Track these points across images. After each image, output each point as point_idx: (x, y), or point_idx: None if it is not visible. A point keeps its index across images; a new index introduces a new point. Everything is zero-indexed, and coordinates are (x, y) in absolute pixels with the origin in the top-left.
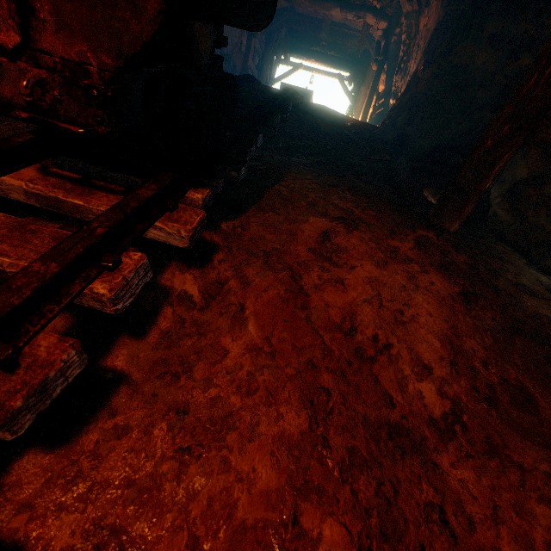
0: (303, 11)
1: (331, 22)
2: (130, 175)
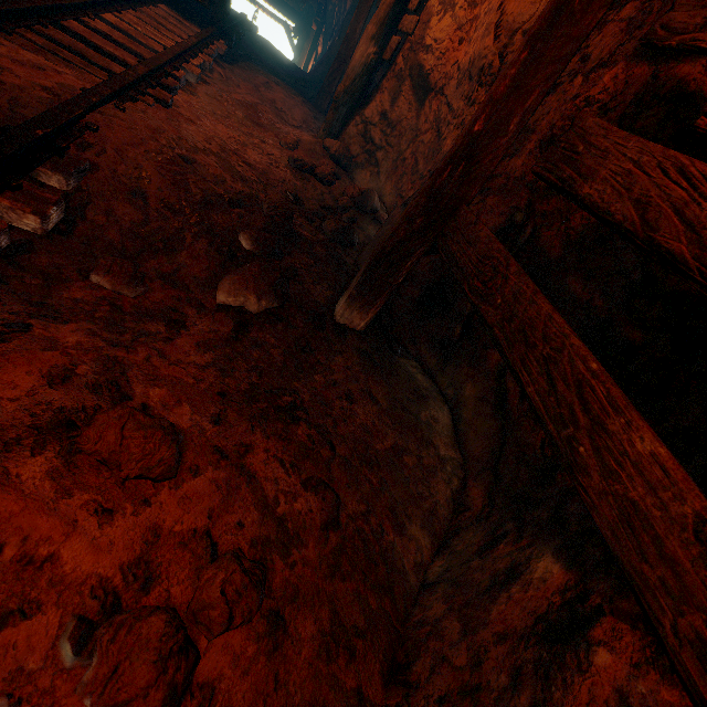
0: None
1: None
2: (196, 24)
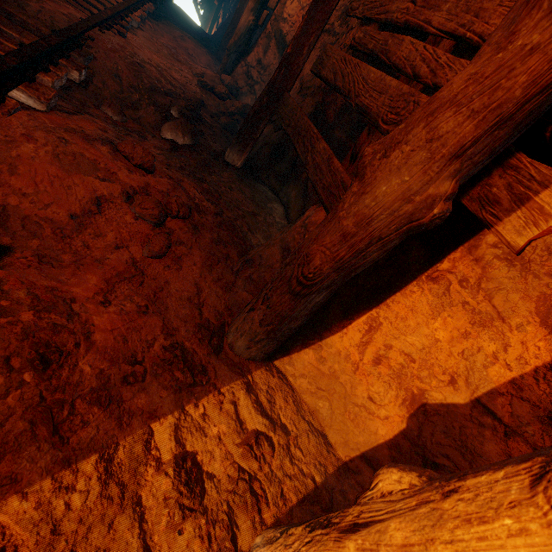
0: None
1: None
2: None
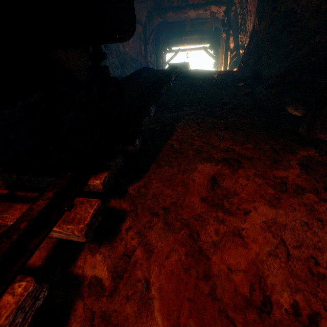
0: (172, 20)
1: (190, 20)
2: (47, 176)
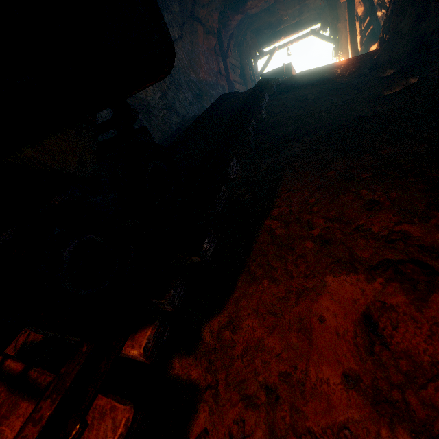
0: (256, 10)
1: None
2: (72, 335)
